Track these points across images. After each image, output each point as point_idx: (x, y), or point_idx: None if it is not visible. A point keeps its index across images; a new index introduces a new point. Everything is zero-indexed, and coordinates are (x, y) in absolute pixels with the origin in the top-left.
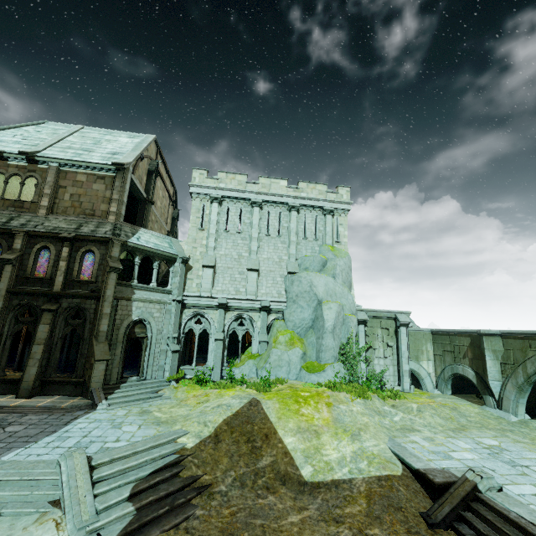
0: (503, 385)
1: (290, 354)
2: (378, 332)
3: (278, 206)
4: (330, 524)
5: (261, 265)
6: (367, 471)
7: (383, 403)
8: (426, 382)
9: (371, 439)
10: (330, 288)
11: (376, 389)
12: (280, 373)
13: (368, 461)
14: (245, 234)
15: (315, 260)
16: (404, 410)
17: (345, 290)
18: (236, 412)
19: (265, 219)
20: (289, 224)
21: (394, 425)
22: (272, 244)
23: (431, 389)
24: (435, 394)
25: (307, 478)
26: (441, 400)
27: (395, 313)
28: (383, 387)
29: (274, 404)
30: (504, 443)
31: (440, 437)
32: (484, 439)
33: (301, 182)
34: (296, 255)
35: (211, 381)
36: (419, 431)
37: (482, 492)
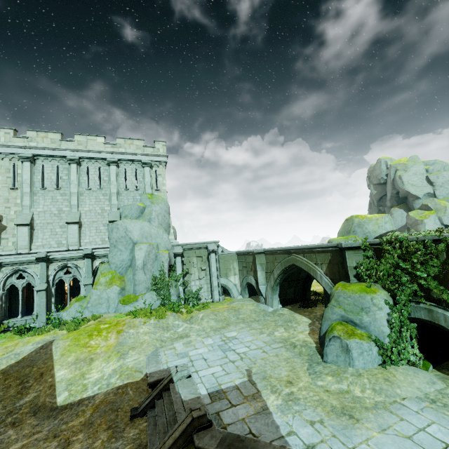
0: (266, 288)
1: (108, 292)
2: (194, 260)
3: (97, 161)
4: (47, 441)
5: (83, 217)
6: (113, 384)
7: (177, 318)
8: (233, 291)
9: (135, 355)
10: (145, 231)
11: (193, 304)
12: (101, 310)
13: (120, 375)
14: (65, 190)
15: (133, 208)
16: (194, 320)
17: (160, 231)
18: (22, 359)
19: (84, 174)
20: (109, 178)
21: (172, 336)
22: (94, 197)
23: (237, 295)
24: (237, 299)
25: (60, 403)
26: (235, 304)
27: (207, 243)
28: (198, 302)
29: (65, 342)
30: (241, 333)
31: (199, 339)
32: (231, 332)
33: (119, 138)
34: (118, 205)
35: (36, 328)
36: (188, 337)
37: (175, 382)
